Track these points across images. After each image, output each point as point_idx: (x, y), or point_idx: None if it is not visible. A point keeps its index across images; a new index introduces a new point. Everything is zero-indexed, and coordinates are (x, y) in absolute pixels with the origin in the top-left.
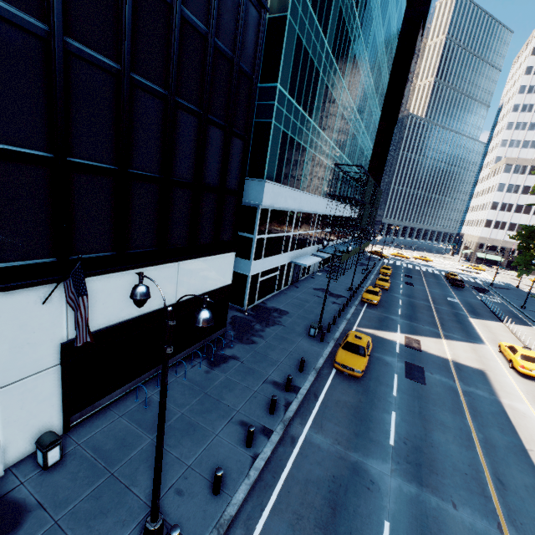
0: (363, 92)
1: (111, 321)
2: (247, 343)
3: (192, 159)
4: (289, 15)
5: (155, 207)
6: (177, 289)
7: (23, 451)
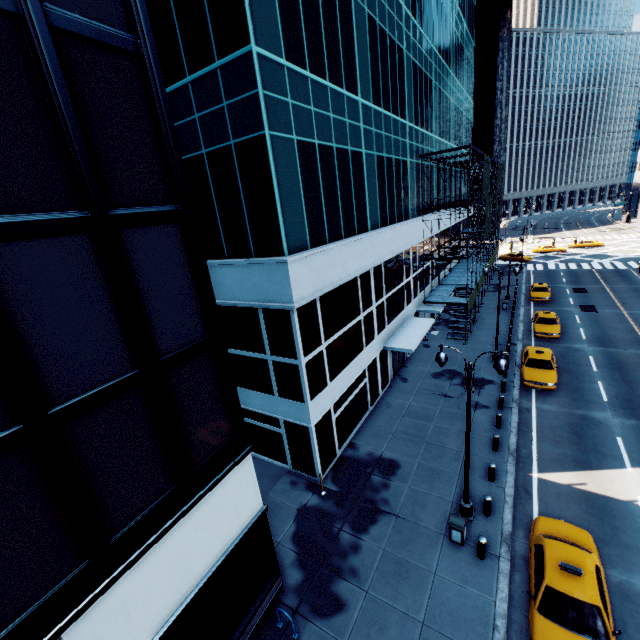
0: (440, 14)
1: None
2: (328, 616)
3: None
4: None
5: None
6: None
7: None
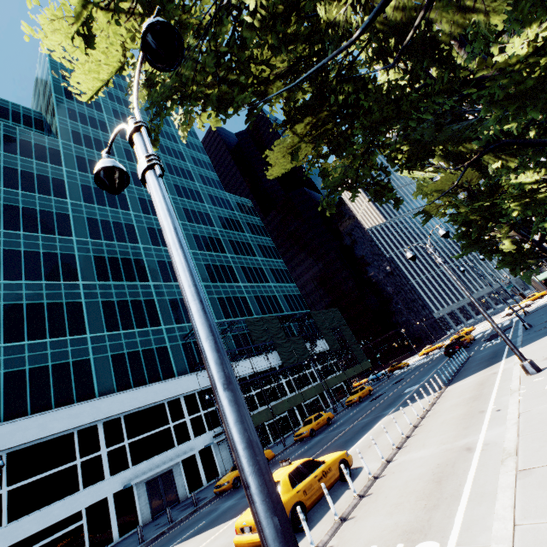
0: (212, 268)
1: None
2: None
3: None
4: None
5: None
6: None
7: None
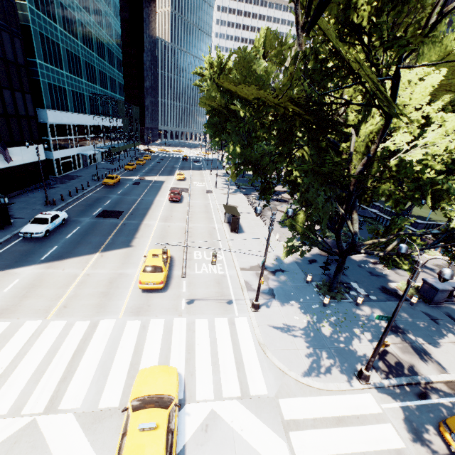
0: (98, 42)
1: (5, 166)
2: (63, 184)
3: (13, 106)
4: (32, 25)
5: (6, 126)
6: (23, 158)
7: None
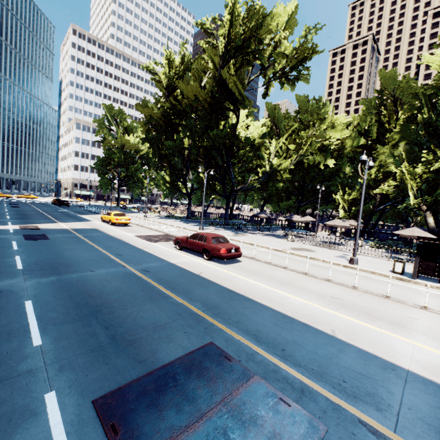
0: None
1: None
2: None
3: None
4: None
5: None
6: None
7: None
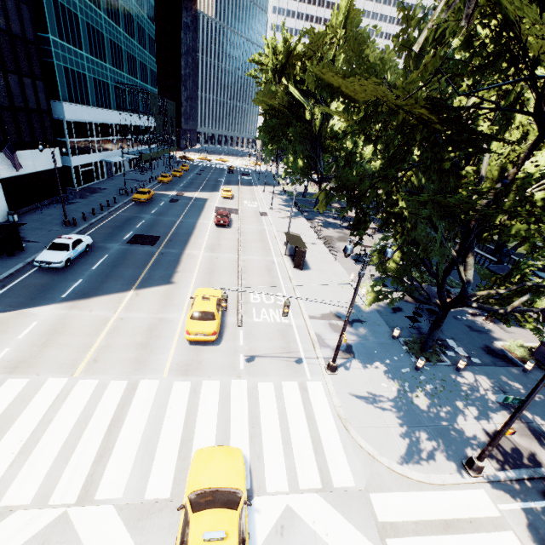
0: (126, 14)
1: (13, 174)
2: (84, 199)
3: (21, 96)
4: None
5: (13, 122)
6: (35, 165)
7: (1, 220)
